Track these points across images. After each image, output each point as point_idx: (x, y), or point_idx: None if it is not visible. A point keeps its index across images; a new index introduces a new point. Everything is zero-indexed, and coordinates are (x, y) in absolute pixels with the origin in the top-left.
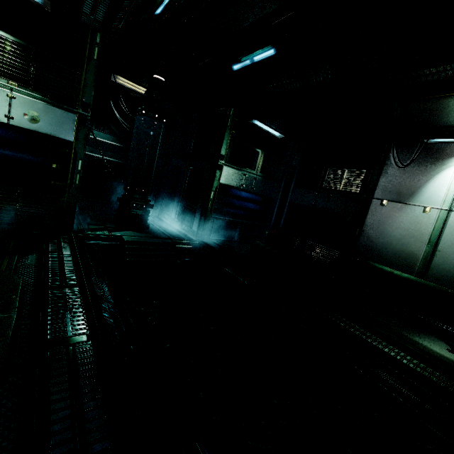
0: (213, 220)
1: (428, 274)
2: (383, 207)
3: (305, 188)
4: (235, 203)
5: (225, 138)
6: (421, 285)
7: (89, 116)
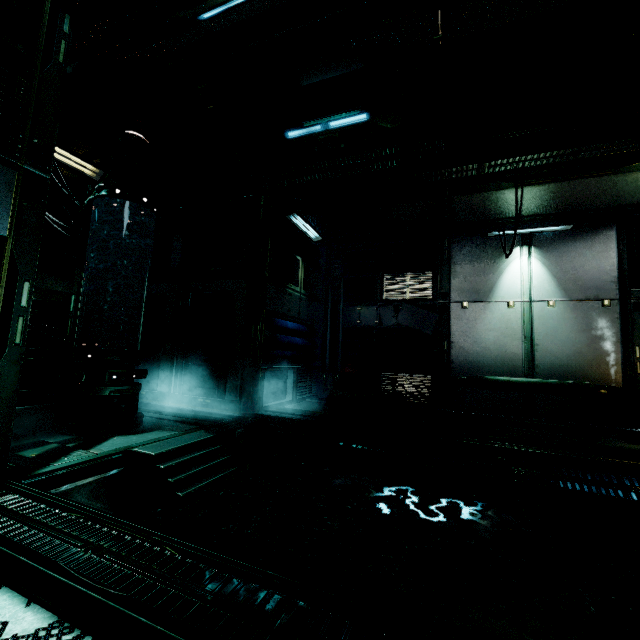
0: (263, 373)
1: (536, 372)
2: (466, 310)
3: (359, 304)
4: (282, 339)
5: (265, 239)
6: (545, 385)
7: (47, 179)
